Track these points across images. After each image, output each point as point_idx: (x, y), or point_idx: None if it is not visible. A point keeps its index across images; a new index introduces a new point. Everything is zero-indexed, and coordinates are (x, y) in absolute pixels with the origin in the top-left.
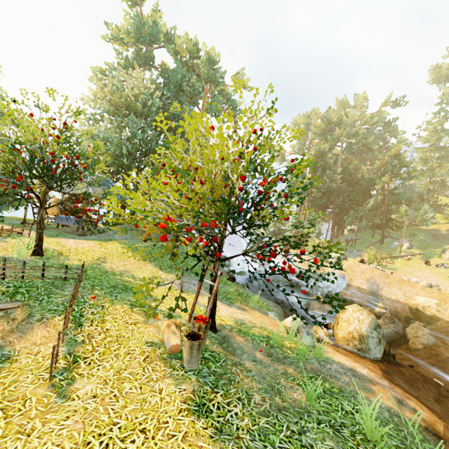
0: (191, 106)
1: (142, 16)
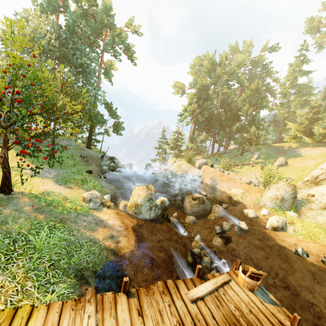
0: (82, 45)
1: None
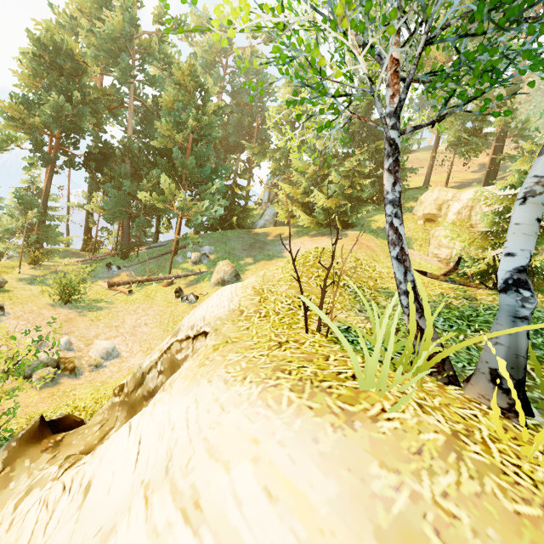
0: None
1: None
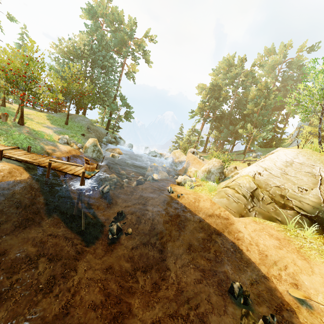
0: (105, 53)
1: (96, 2)
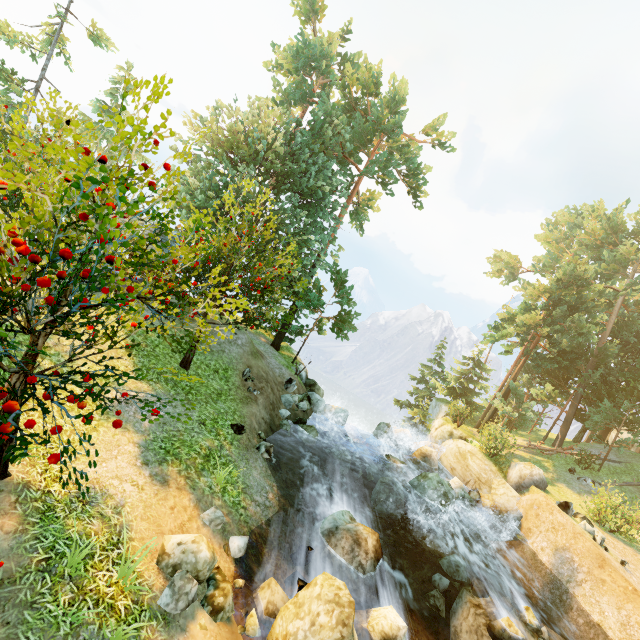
0: (325, 159)
1: (315, 36)
